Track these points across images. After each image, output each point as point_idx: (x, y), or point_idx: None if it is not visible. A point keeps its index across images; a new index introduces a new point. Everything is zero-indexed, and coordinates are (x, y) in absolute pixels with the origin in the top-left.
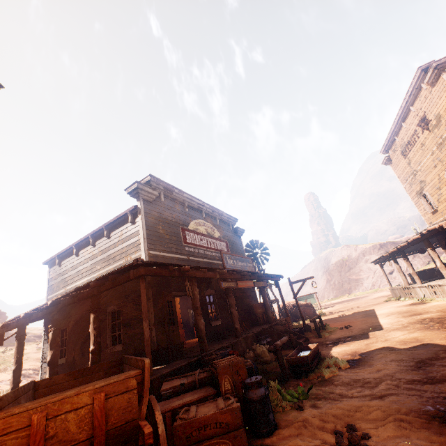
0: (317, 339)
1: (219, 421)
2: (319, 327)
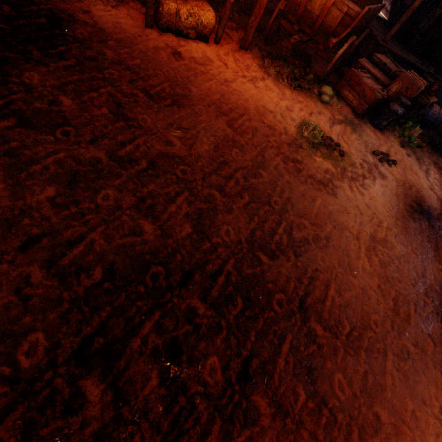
0: None
1: (365, 90)
2: None
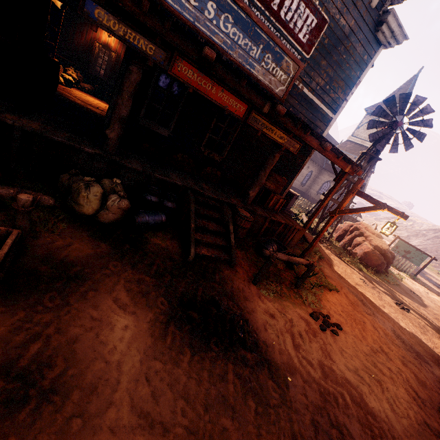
0: (246, 279)
1: None
2: (297, 276)
